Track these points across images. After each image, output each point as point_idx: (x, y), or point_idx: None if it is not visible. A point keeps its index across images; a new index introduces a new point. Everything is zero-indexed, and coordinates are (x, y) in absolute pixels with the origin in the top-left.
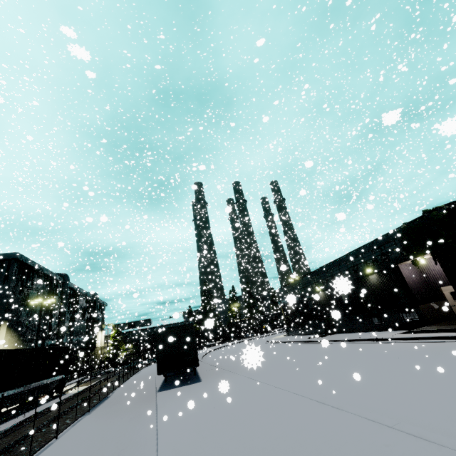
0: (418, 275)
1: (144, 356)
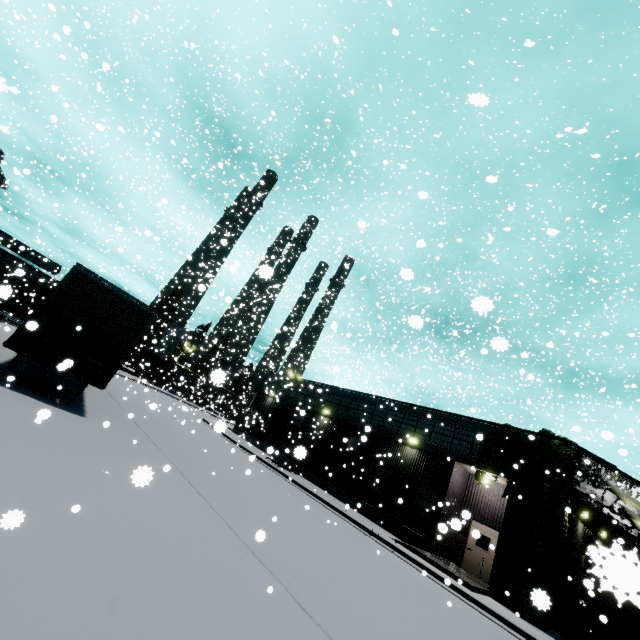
0: (462, 488)
1: (5, 304)
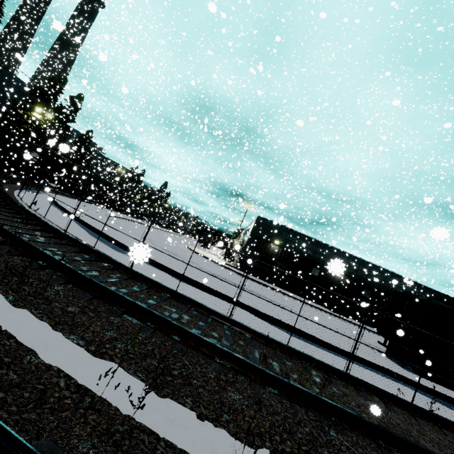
0: None
1: None
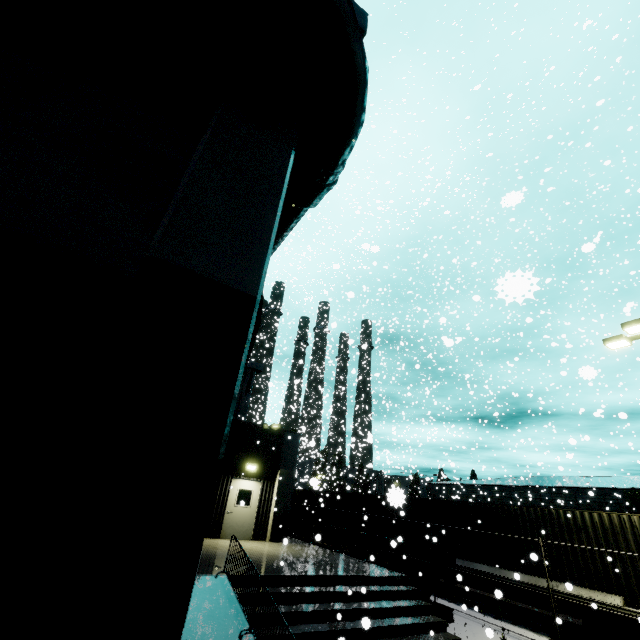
0: None
1: None
